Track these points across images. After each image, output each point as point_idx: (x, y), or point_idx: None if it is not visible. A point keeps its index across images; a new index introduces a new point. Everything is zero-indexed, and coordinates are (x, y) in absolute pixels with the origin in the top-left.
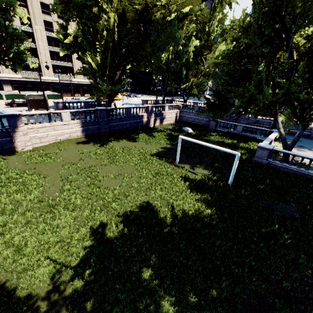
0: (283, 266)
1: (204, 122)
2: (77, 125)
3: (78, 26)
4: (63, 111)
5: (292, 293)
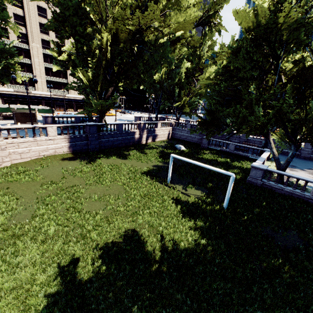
0: None
1: (197, 140)
2: (63, 141)
3: (72, 44)
4: (49, 126)
5: None
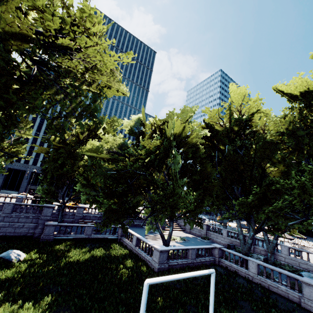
0: None
1: (26, 230)
2: None
3: None
4: None
5: None
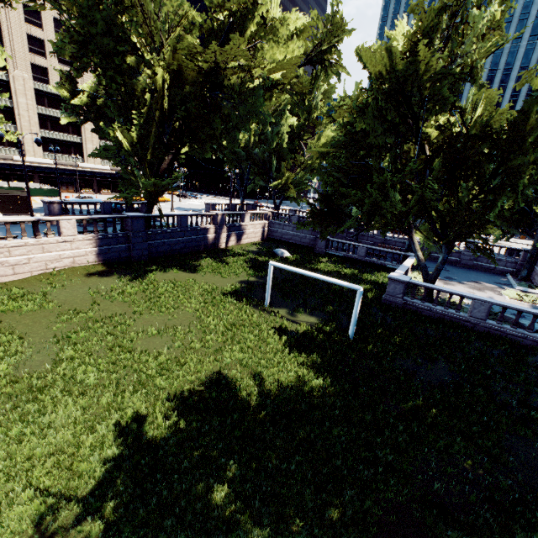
0: (433, 458)
1: (308, 242)
2: (88, 244)
3: (99, 81)
4: (64, 218)
5: (447, 499)
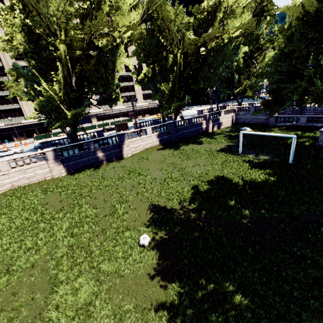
0: None
1: (263, 121)
2: (155, 137)
3: (149, 66)
4: (147, 128)
5: None
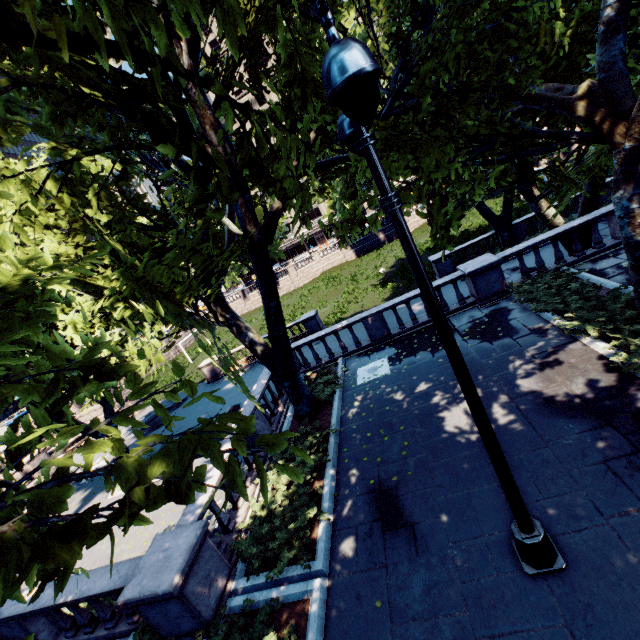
0: None
1: None
2: None
3: None
4: None
5: None
